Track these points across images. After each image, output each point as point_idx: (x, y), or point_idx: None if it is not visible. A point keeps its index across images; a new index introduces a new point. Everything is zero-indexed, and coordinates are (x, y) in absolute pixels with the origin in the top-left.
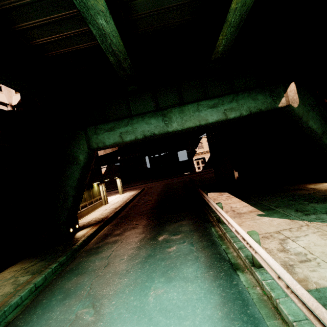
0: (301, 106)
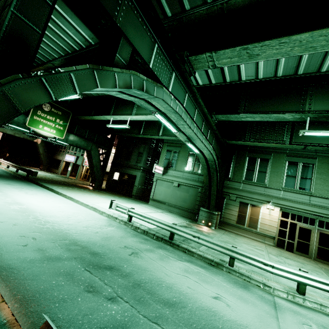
0: (40, 144)
